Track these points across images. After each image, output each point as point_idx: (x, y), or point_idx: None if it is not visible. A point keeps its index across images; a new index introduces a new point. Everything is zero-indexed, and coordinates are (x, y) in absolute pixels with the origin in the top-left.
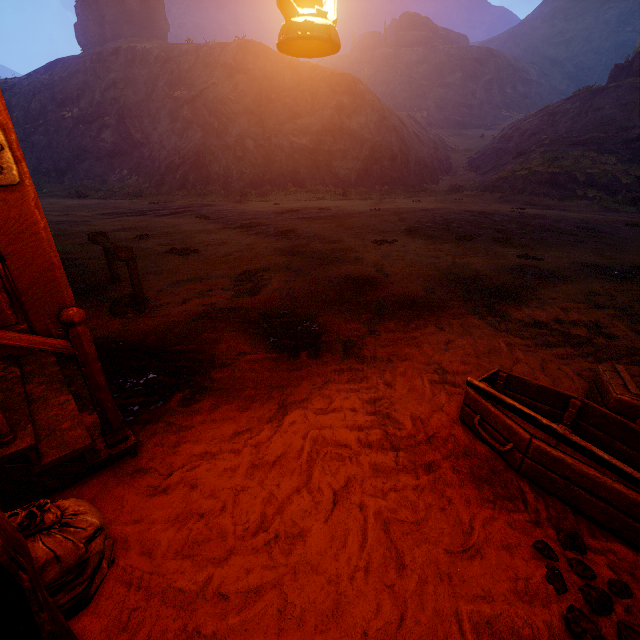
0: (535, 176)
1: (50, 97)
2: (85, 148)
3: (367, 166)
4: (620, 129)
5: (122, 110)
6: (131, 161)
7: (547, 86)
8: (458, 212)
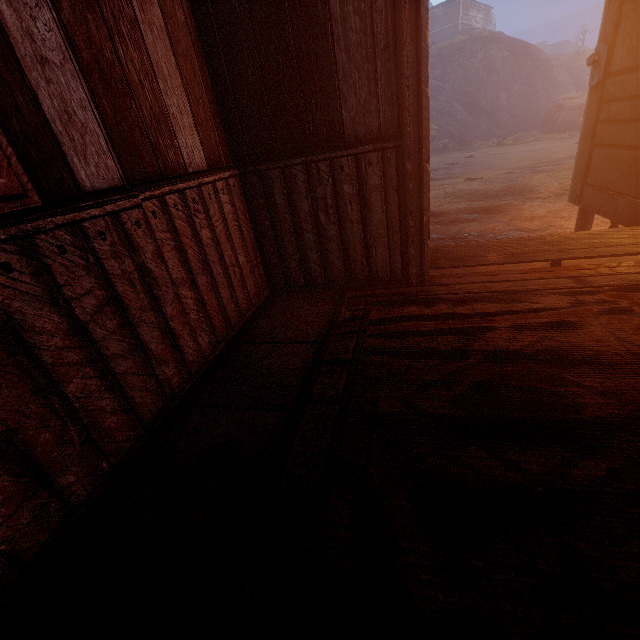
0: None
1: None
2: None
3: None
4: None
5: None
6: None
7: None
8: None
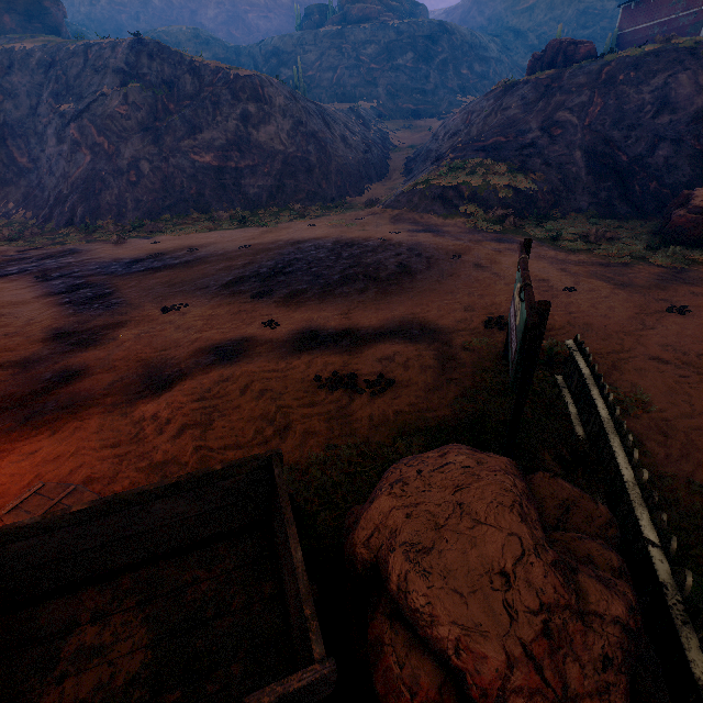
0: (430, 191)
1: None
2: None
3: (280, 182)
4: (518, 133)
5: (2, 129)
6: (18, 191)
7: (509, 63)
8: (323, 245)
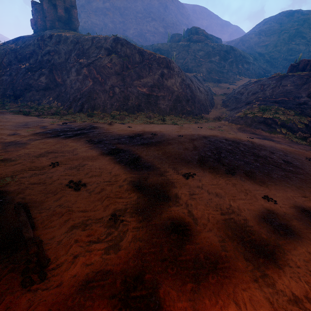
0: (256, 118)
1: (14, 56)
2: (30, 85)
3: (175, 104)
4: (295, 97)
5: (52, 66)
6: (55, 93)
7: (257, 65)
8: (222, 140)
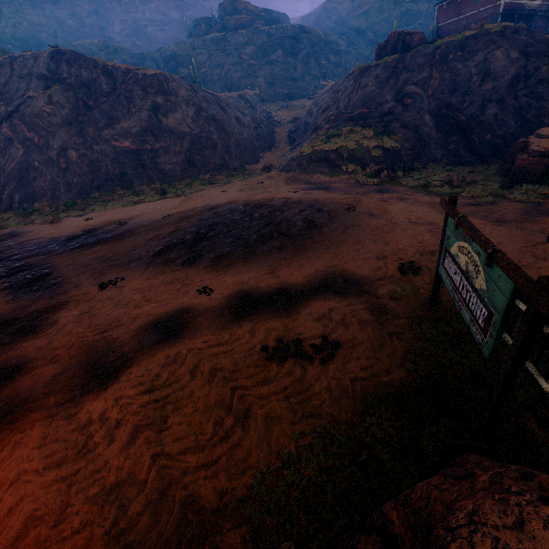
0: (315, 155)
1: None
2: None
3: (190, 158)
4: (377, 104)
5: None
6: None
7: (355, 54)
8: (236, 208)
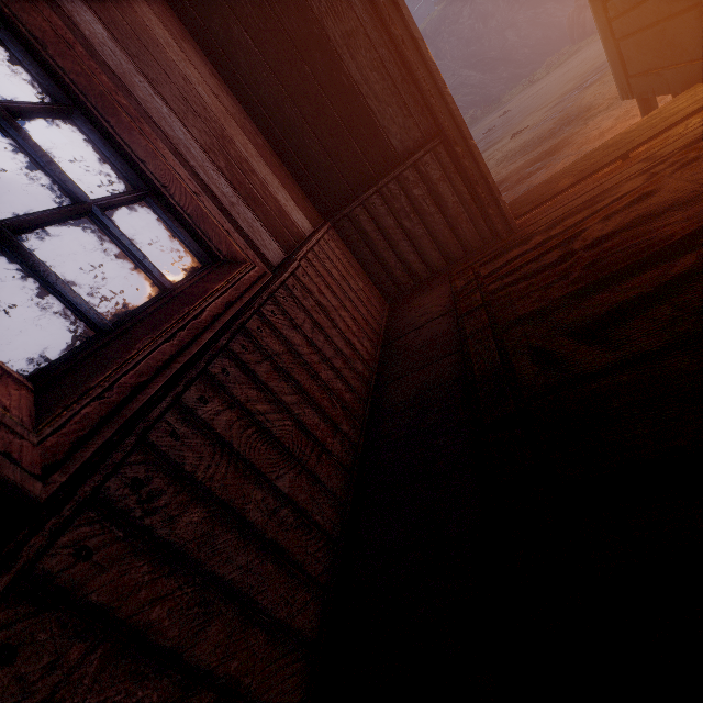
0: None
1: None
2: None
3: None
4: None
5: None
6: None
7: None
8: None
